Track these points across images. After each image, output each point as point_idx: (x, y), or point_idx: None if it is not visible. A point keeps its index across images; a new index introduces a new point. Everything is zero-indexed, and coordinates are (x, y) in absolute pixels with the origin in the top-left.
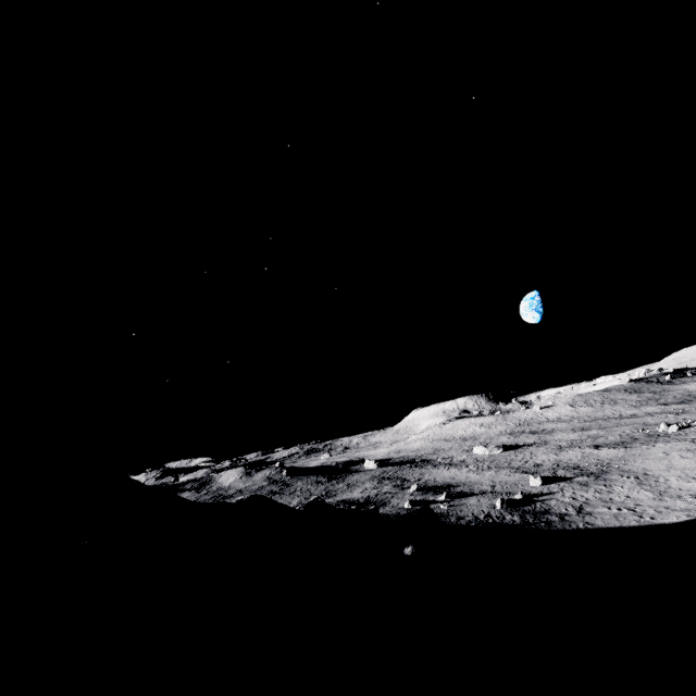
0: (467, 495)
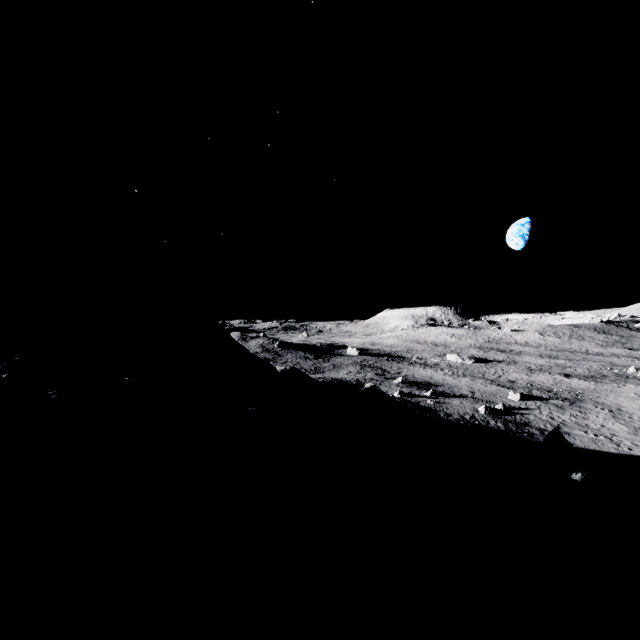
0: (449, 395)
